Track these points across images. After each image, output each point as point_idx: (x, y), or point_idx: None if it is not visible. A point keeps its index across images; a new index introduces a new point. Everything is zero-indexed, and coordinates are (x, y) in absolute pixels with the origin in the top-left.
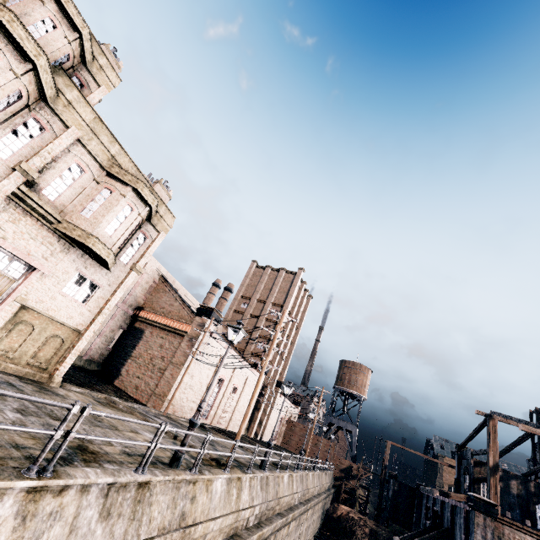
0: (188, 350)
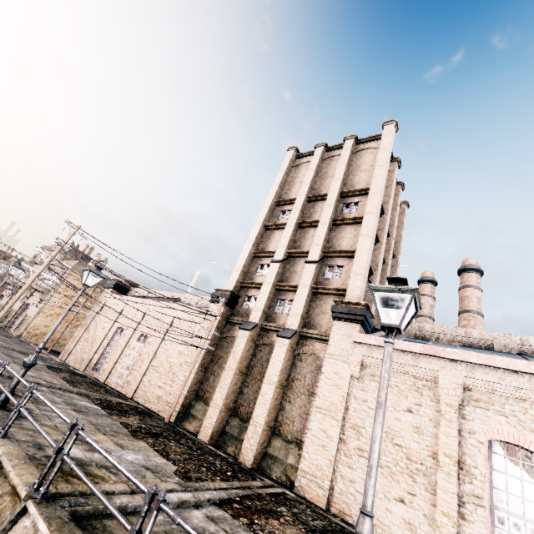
0: (87, 313)
